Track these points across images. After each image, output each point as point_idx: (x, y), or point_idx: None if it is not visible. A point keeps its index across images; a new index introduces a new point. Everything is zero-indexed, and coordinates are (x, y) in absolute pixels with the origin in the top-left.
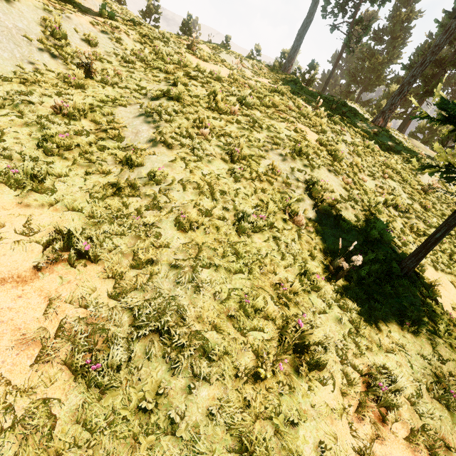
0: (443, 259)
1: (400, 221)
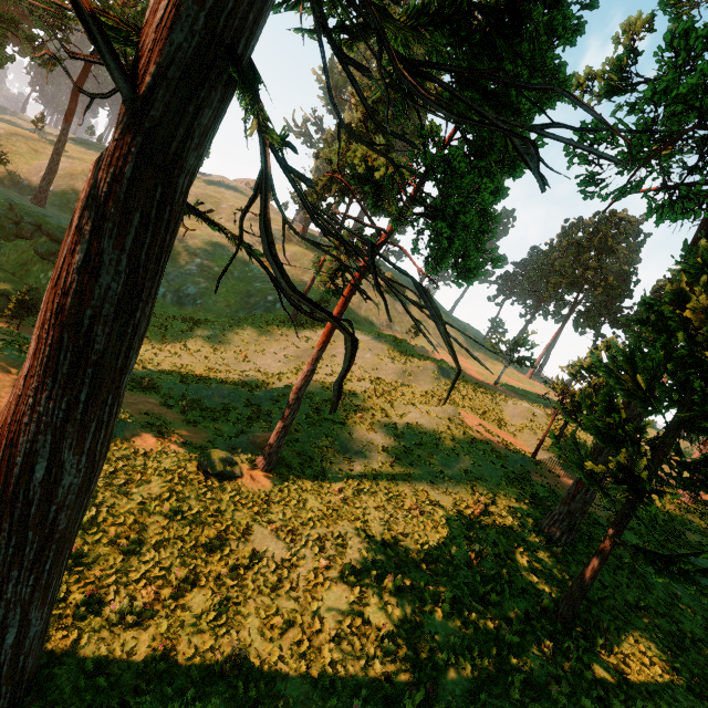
0: None
1: None
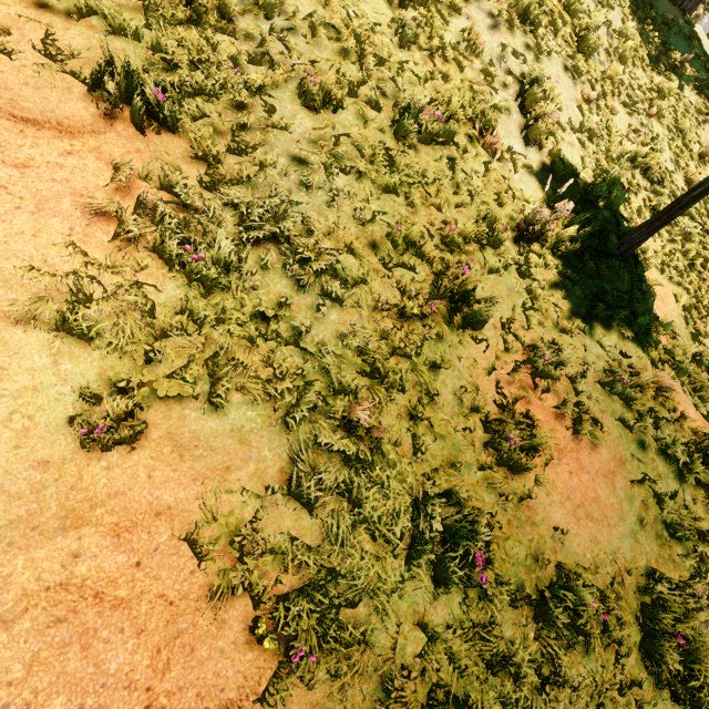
0: (679, 264)
1: (643, 196)
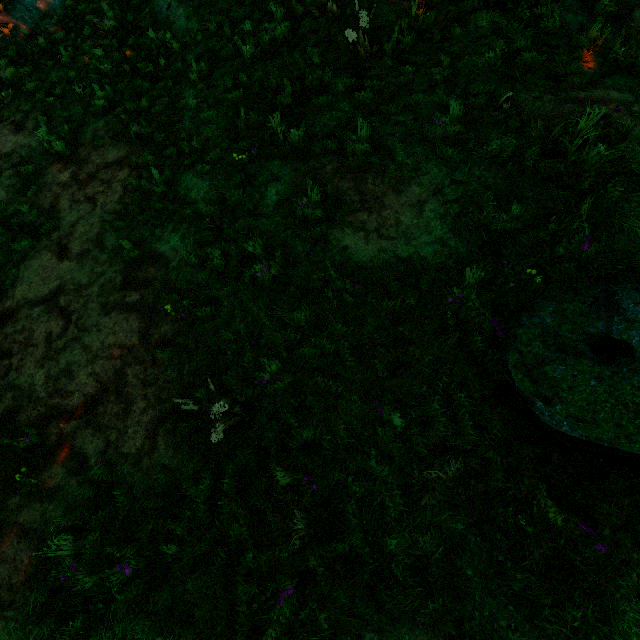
0: None
1: None
